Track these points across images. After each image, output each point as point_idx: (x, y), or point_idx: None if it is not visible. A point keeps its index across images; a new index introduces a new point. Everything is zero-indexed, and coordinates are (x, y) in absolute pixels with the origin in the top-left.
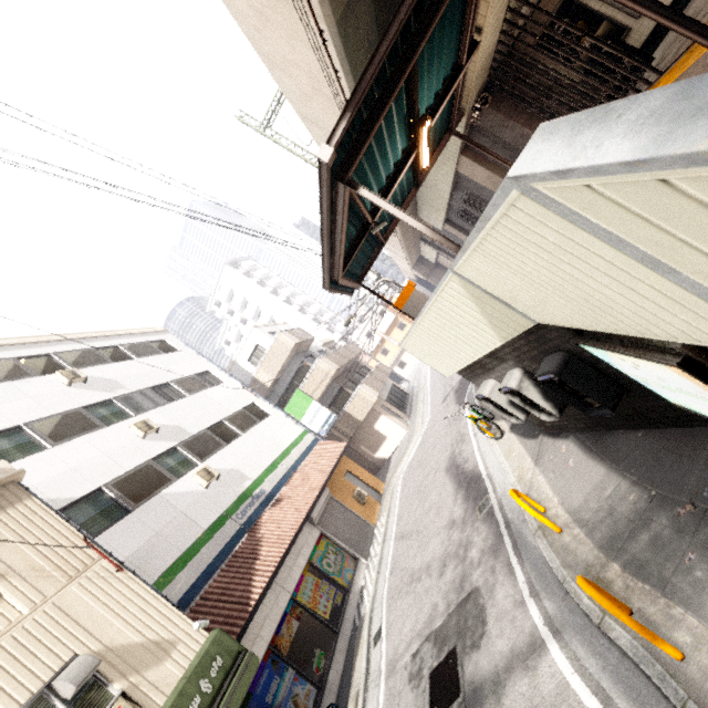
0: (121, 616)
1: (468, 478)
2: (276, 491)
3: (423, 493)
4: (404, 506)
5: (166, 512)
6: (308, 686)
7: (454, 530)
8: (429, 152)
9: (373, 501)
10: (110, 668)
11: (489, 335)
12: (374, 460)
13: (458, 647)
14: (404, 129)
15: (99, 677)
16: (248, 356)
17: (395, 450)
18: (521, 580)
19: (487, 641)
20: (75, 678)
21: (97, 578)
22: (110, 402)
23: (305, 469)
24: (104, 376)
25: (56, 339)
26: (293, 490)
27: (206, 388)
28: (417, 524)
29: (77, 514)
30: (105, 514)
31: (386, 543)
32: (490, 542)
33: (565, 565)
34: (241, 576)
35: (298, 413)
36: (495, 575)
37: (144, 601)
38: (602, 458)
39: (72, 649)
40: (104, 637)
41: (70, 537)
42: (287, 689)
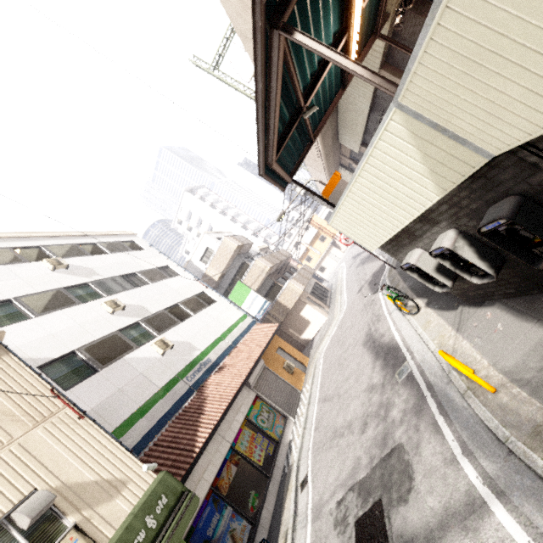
0: (79, 457)
1: (385, 349)
2: (220, 360)
3: (342, 364)
4: (326, 375)
5: (128, 373)
6: (243, 522)
7: (373, 393)
8: (356, 52)
9: (299, 372)
10: (65, 503)
11: (426, 189)
12: (300, 341)
13: (384, 499)
14: (337, 3)
15: (55, 510)
16: (200, 257)
17: (317, 333)
18: (450, 438)
19: (415, 496)
20: (31, 511)
21: (61, 423)
22: (86, 285)
23: (244, 344)
24: (83, 265)
25: (46, 235)
26: (234, 360)
27: (165, 279)
28: (338, 389)
29: (53, 372)
30: (76, 373)
31: (311, 405)
32: (412, 403)
33: (506, 425)
34: (188, 427)
35: (239, 300)
36: (419, 433)
37: (101, 445)
38: (539, 319)
39: (32, 485)
40: (62, 475)
41: (39, 388)
42: (225, 524)
